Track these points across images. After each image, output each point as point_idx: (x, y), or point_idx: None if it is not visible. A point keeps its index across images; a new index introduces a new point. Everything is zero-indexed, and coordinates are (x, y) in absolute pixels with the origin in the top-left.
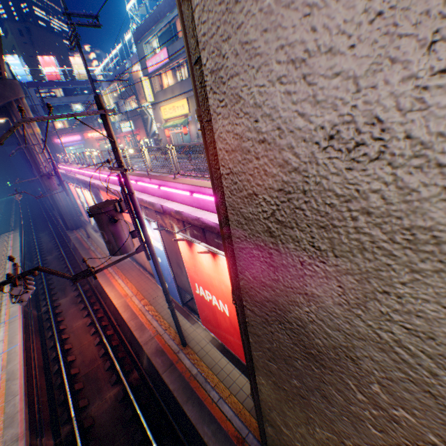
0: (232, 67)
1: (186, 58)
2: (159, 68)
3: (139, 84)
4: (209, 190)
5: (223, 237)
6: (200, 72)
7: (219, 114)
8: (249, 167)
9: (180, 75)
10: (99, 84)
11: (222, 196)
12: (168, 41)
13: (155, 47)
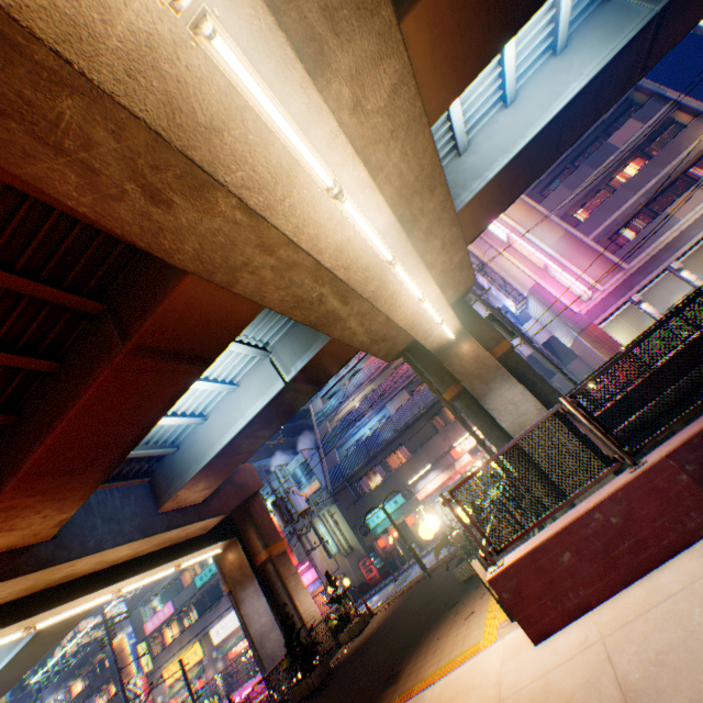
0: (251, 623)
1: (195, 599)
2: (163, 622)
3: (122, 656)
4: (252, 682)
5: (260, 667)
6: (245, 624)
7: (251, 629)
8: (256, 633)
9: (189, 618)
10: (24, 700)
11: (255, 647)
12: (173, 591)
13: (155, 603)
